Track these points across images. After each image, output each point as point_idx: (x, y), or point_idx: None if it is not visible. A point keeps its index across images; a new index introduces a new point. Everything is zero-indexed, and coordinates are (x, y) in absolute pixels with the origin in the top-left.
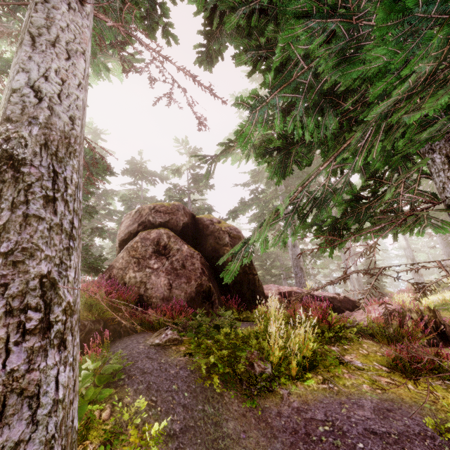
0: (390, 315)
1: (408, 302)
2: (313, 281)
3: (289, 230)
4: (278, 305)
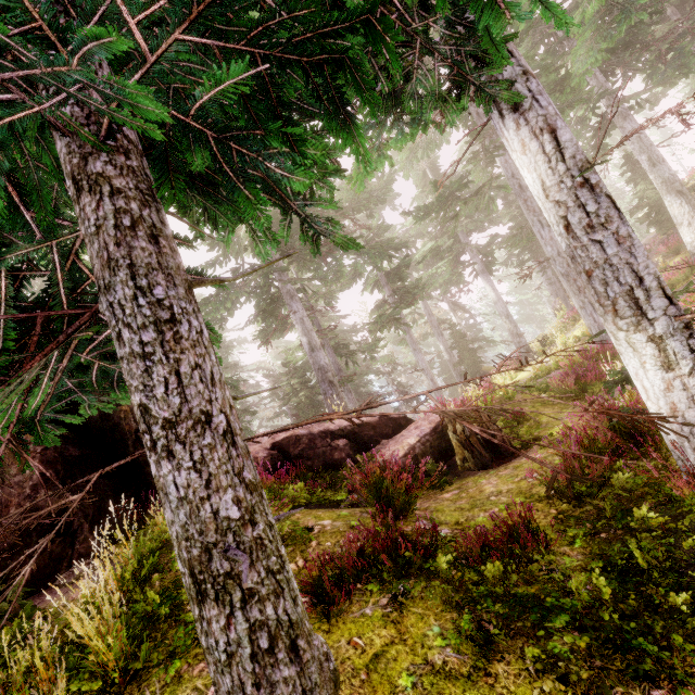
0: (435, 432)
1: (476, 395)
2: (388, 383)
3: (300, 326)
4: (104, 542)
